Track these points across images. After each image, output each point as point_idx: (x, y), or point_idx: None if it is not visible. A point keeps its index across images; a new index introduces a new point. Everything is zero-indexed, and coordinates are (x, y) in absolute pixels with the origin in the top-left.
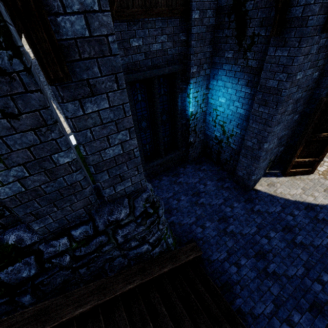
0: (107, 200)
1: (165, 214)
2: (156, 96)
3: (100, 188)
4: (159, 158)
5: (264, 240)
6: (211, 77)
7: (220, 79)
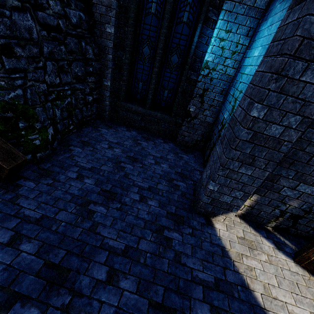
0: None
1: (80, 143)
2: (166, 6)
3: None
4: (144, 106)
5: (101, 272)
6: (265, 18)
7: (272, 14)
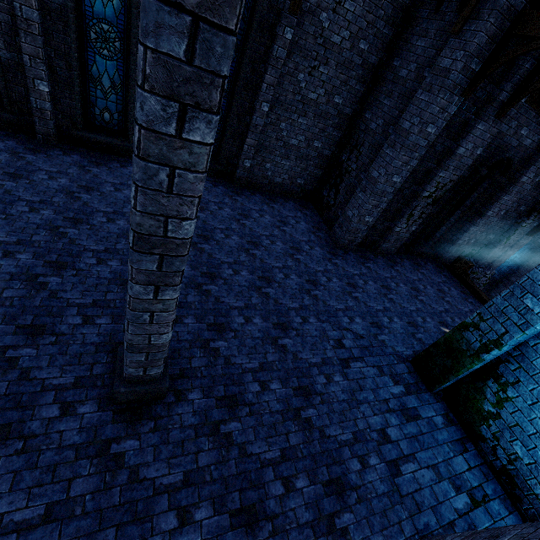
0: (490, 265)
1: None
2: None
3: (495, 260)
4: None
5: None
6: None
7: None
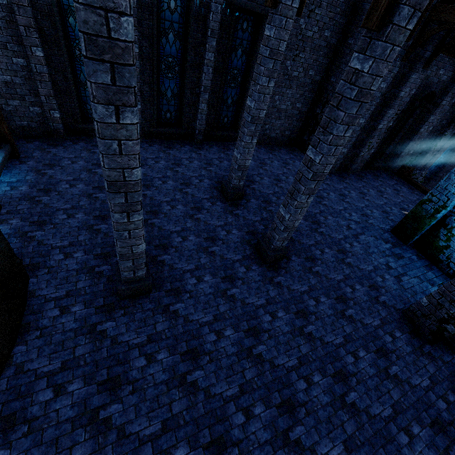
0: (424, 167)
1: None
2: None
3: (427, 163)
4: None
5: None
6: None
7: None
